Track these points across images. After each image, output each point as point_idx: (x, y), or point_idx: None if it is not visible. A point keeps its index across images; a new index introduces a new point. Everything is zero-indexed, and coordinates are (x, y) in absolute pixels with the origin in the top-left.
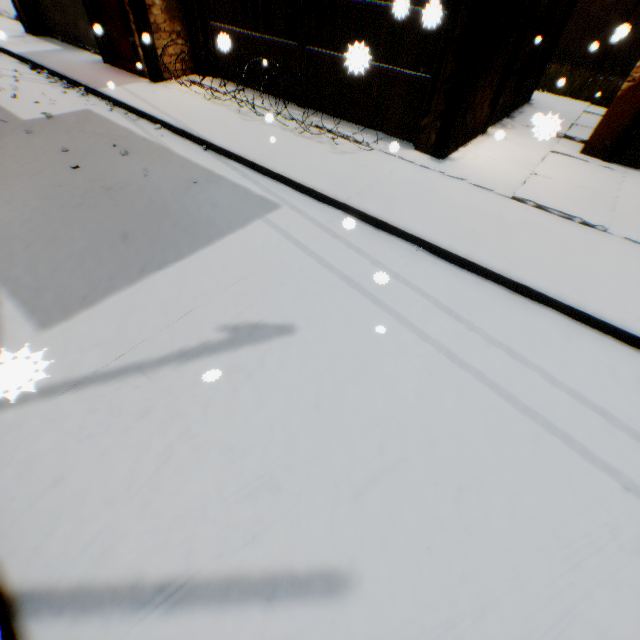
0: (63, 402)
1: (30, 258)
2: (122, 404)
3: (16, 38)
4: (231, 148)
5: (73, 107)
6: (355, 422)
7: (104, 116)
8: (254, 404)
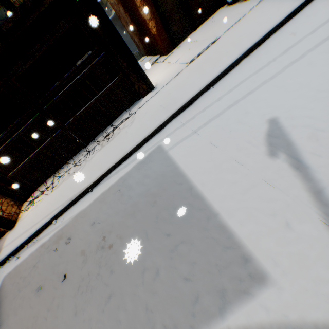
0: None
1: (163, 306)
2: None
3: None
4: (103, 171)
5: None
6: None
7: (20, 263)
8: None
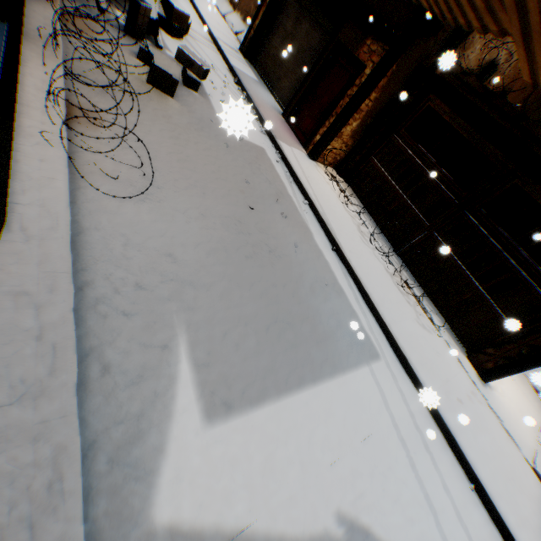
0: None
1: (209, 303)
2: None
3: (232, 49)
4: (356, 269)
5: (255, 139)
6: None
7: (273, 163)
8: None
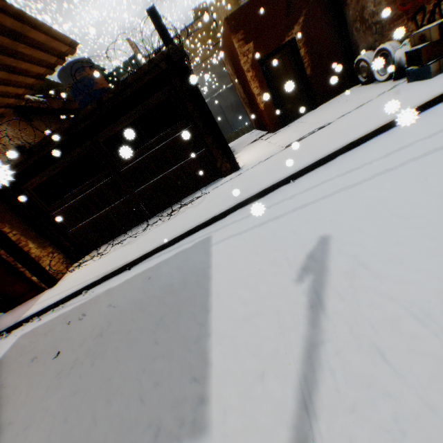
0: (326, 439)
1: (106, 422)
2: (356, 371)
3: None
4: (146, 250)
5: (7, 346)
6: (439, 209)
7: (38, 326)
8: (397, 265)
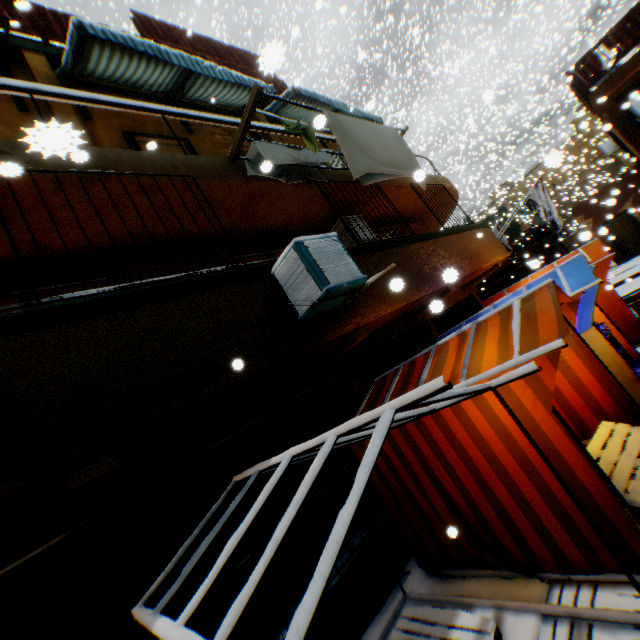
0: None
1: None
2: None
3: None
4: None
5: None
6: None
7: None
8: None
